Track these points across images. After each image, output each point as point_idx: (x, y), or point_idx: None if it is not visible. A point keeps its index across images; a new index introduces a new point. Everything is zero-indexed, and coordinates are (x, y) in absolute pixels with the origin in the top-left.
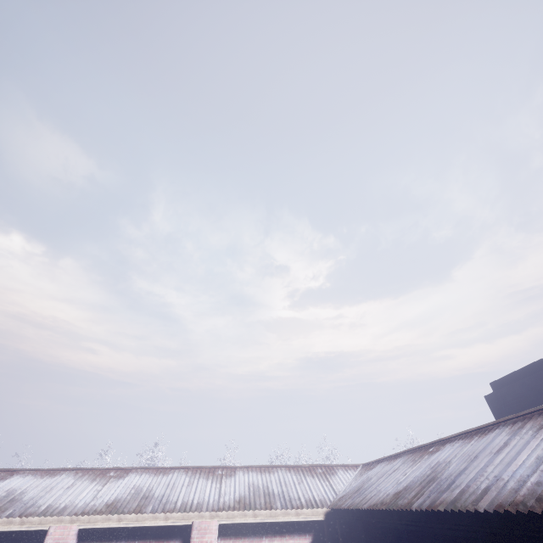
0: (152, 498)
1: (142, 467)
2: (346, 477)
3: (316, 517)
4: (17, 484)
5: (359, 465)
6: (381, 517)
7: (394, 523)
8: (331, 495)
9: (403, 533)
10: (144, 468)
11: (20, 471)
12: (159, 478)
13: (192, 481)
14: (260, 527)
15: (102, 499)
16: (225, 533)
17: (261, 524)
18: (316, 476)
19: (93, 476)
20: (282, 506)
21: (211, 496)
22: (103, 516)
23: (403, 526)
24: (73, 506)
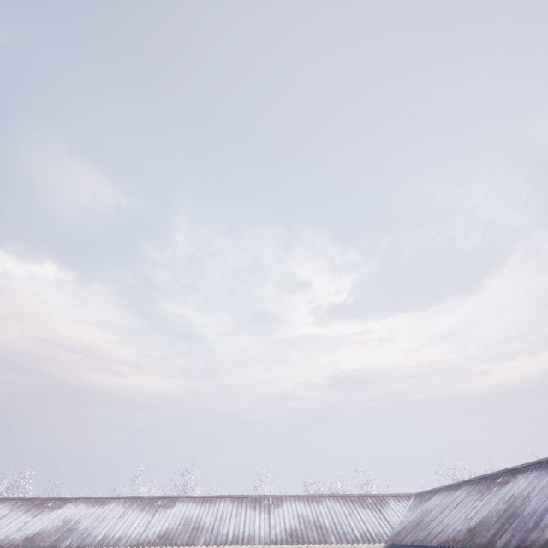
0: (202, 529)
1: (188, 496)
2: (399, 508)
3: None
4: (71, 512)
5: (411, 495)
6: None
7: None
8: (386, 528)
9: None
10: (190, 497)
11: (72, 499)
12: (207, 507)
13: (239, 511)
14: None
15: (153, 530)
16: None
17: None
18: (366, 507)
19: (142, 505)
20: (336, 540)
21: (262, 528)
22: (157, 547)
23: None
24: (127, 536)
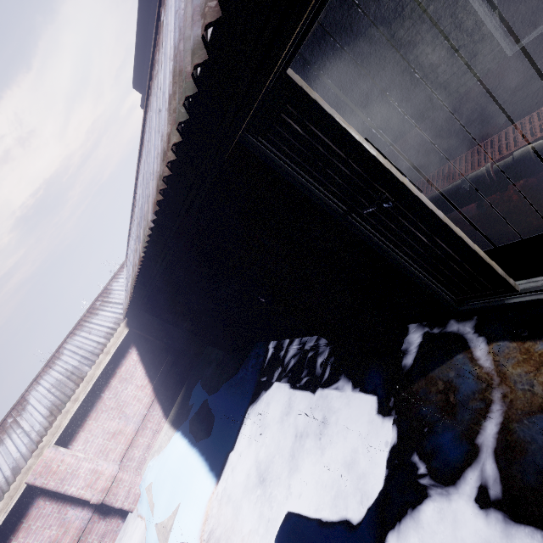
0: None
1: None
2: (121, 283)
3: (122, 335)
4: None
5: (123, 264)
6: (141, 296)
7: (147, 291)
8: (119, 309)
9: (162, 286)
10: None
11: None
12: None
13: None
14: (92, 395)
15: None
16: (69, 439)
17: (90, 394)
18: (99, 311)
19: None
20: (90, 367)
21: (21, 447)
22: None
23: (151, 288)
24: None
